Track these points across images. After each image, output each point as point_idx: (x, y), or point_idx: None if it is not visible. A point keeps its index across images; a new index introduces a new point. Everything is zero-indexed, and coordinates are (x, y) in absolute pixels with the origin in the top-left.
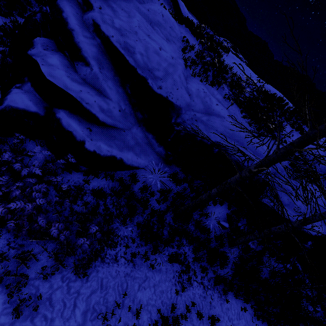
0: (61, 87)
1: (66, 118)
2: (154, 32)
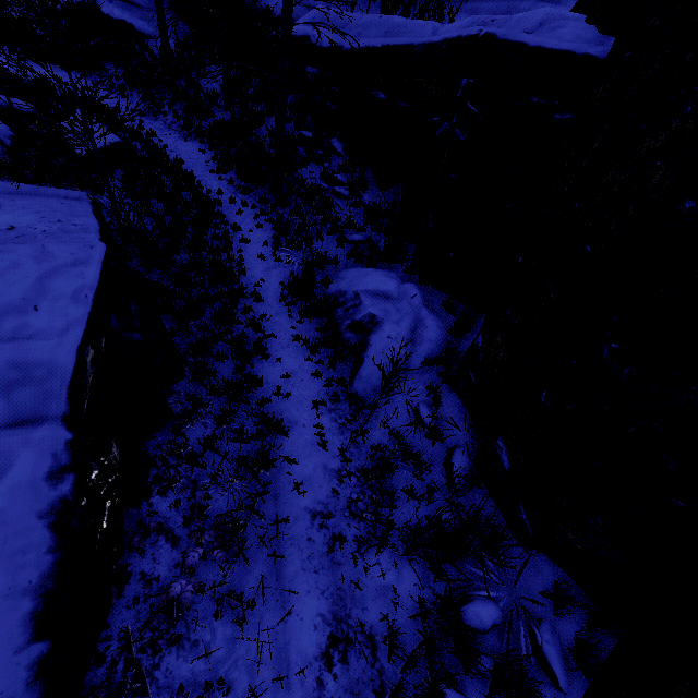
0: None
1: None
2: None
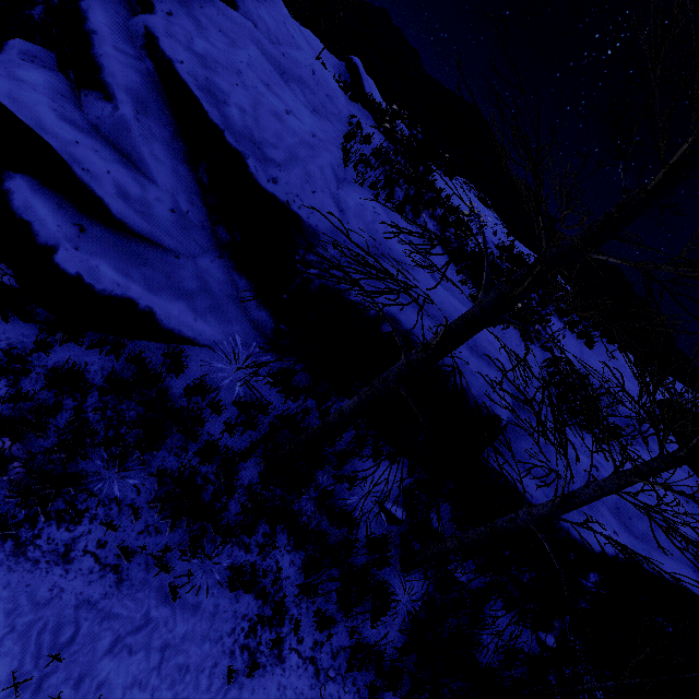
0: (27, 122)
1: (27, 194)
2: (283, 86)
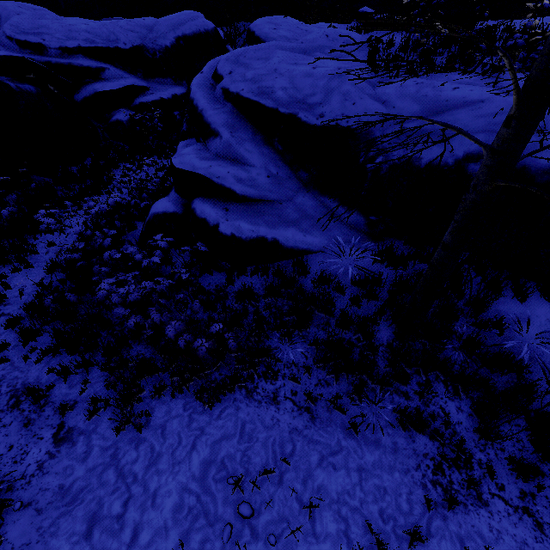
0: (189, 170)
1: (200, 205)
2: (307, 58)
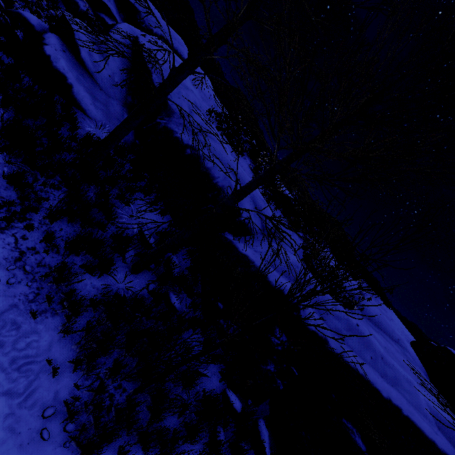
0: (69, 20)
1: (52, 36)
2: (189, 81)
